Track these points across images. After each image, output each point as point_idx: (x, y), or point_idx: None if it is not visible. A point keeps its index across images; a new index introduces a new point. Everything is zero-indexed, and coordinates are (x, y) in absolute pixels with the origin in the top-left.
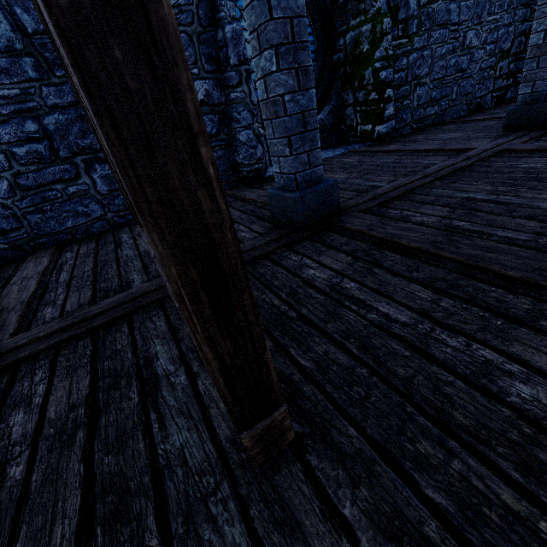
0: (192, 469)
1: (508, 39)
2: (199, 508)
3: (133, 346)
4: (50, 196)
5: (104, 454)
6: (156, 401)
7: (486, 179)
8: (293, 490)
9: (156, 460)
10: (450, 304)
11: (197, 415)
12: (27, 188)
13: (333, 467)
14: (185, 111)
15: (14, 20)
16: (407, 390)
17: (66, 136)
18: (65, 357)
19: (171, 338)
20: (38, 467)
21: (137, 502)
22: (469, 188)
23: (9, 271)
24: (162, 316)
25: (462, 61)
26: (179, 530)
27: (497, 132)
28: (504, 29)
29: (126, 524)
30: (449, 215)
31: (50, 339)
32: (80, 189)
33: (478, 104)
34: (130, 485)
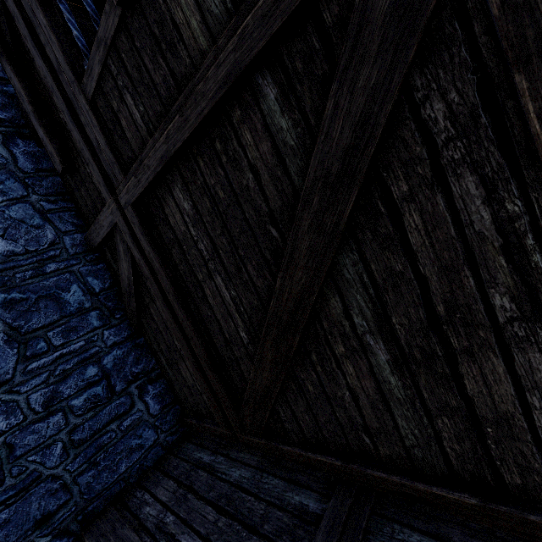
0: None
1: None
2: None
3: None
4: (105, 440)
5: None
6: None
7: None
8: None
9: None
10: None
11: None
12: (81, 442)
13: None
14: None
15: (85, 287)
16: None
17: (122, 368)
18: None
19: None
20: None
21: None
22: None
23: None
24: (404, 529)
25: None
26: None
27: None
28: None
29: None
30: None
31: None
32: (134, 419)
33: None
34: None
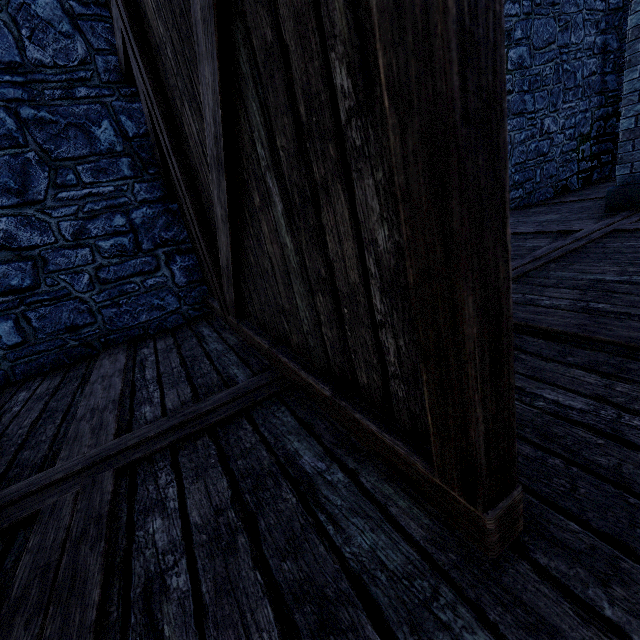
0: (396, 573)
1: (586, 124)
2: (423, 615)
3: (264, 444)
4: (128, 289)
5: (280, 560)
6: (319, 501)
7: (608, 260)
8: (531, 591)
9: (347, 564)
10: (628, 389)
11: (375, 515)
12: (107, 281)
13: (569, 566)
14: (504, 200)
15: (118, 127)
16: (619, 480)
17: (151, 229)
18: (186, 458)
19: (307, 433)
20: (203, 576)
21: (343, 611)
22: (592, 270)
23: (81, 369)
24: (286, 411)
25: (542, 145)
26: (410, 639)
27: (598, 212)
28: (581, 115)
29: (341, 635)
30: (583, 298)
31: (164, 439)
32: (158, 281)
33: (564, 186)
34: (326, 593)
